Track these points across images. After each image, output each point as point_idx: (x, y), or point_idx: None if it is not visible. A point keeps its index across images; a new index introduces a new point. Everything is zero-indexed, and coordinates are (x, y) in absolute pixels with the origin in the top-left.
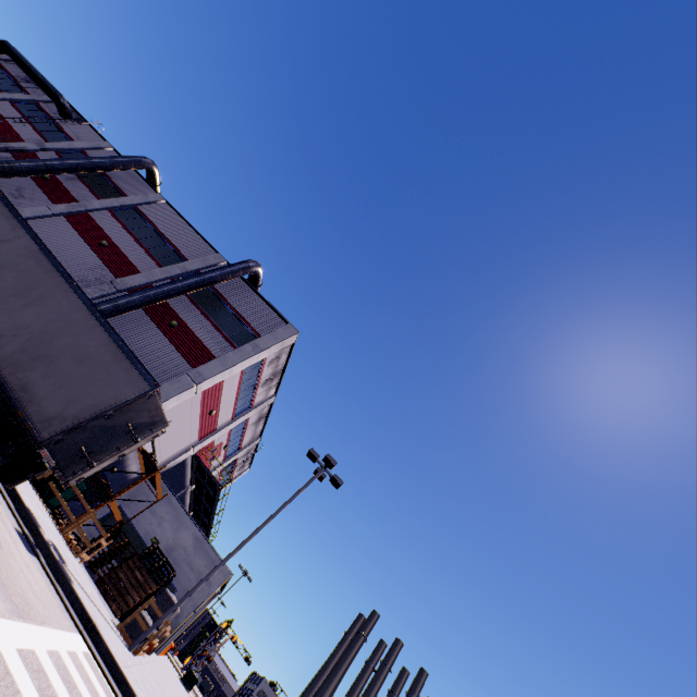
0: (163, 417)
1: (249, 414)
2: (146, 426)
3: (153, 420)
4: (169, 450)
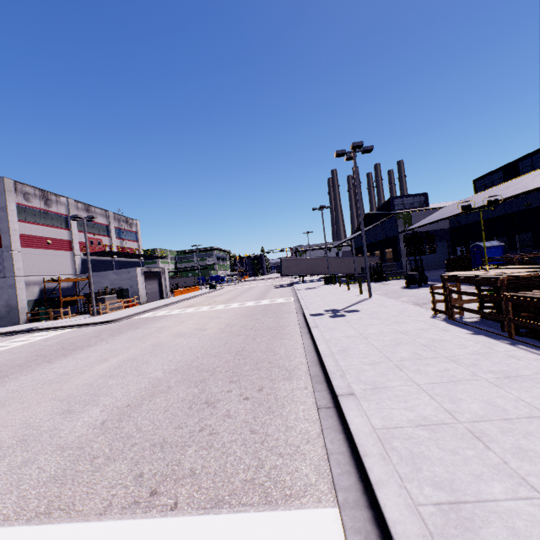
0: None
1: None
2: None
3: None
4: (65, 267)
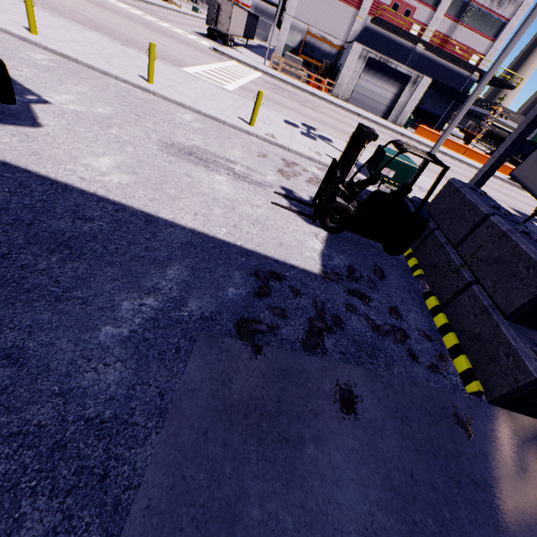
0: None
1: None
2: (216, 3)
3: (216, 0)
4: (338, 28)
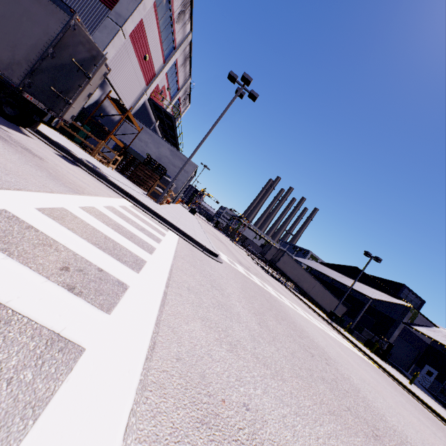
0: (98, 51)
1: (176, 56)
2: (89, 62)
3: (91, 55)
4: (130, 97)
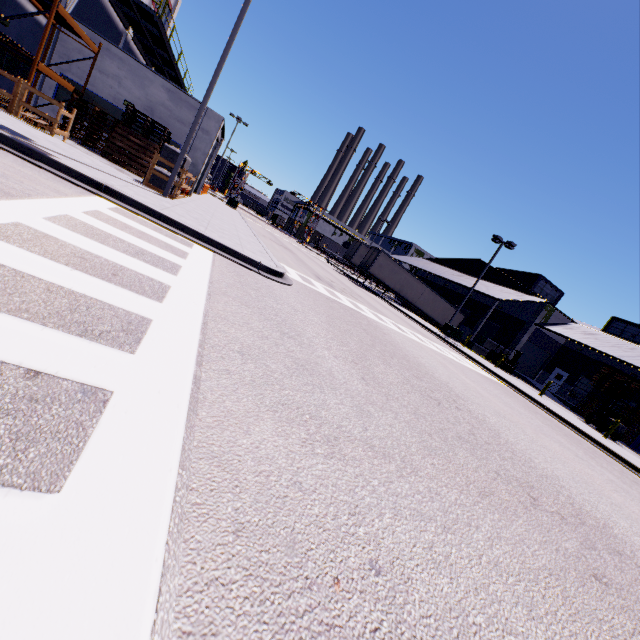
0: None
1: None
2: None
3: None
4: None
